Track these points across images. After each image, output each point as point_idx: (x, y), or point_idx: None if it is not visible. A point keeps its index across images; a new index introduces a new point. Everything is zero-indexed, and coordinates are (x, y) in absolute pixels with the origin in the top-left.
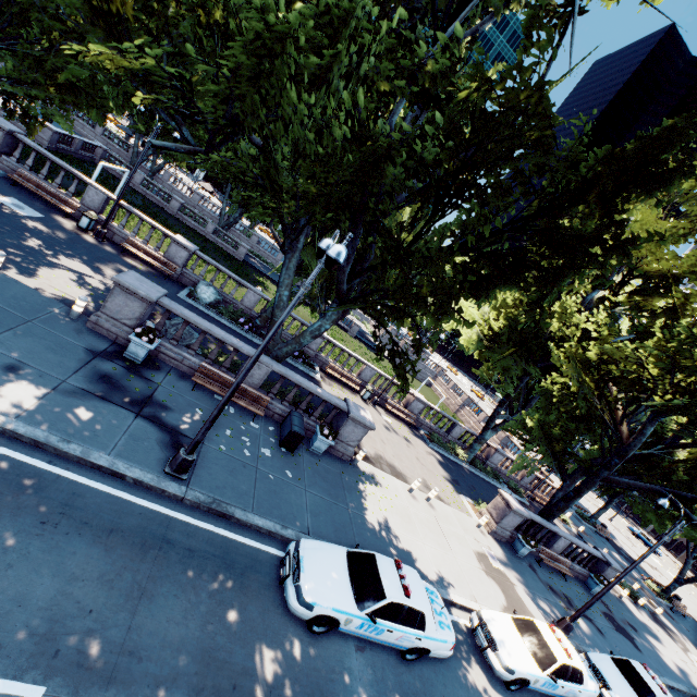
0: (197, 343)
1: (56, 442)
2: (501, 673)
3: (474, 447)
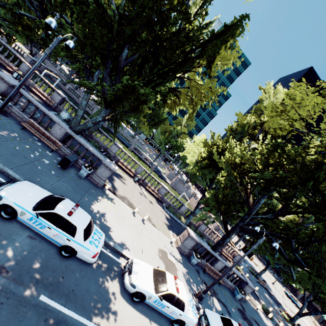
0: (32, 112)
1: None
2: (127, 286)
3: (190, 216)
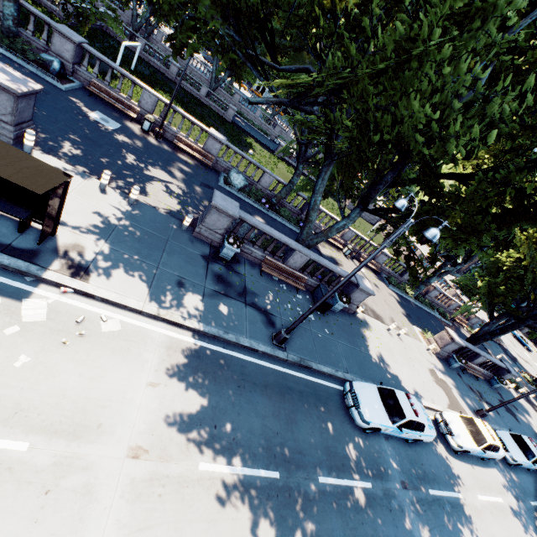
0: (260, 241)
1: (223, 335)
2: (455, 447)
3: (420, 287)
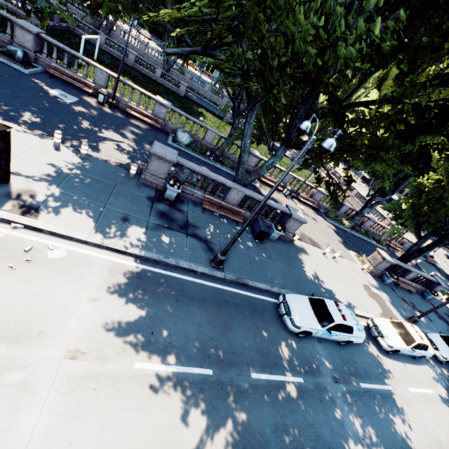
0: (200, 183)
1: (163, 259)
2: (385, 348)
3: (355, 218)
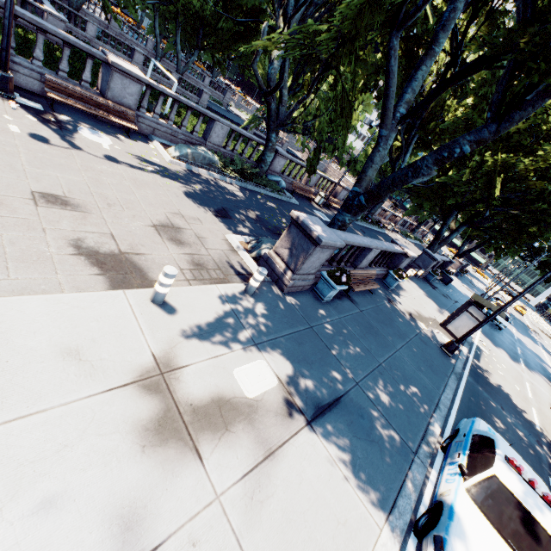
0: None
1: None
2: None
3: (415, 231)
